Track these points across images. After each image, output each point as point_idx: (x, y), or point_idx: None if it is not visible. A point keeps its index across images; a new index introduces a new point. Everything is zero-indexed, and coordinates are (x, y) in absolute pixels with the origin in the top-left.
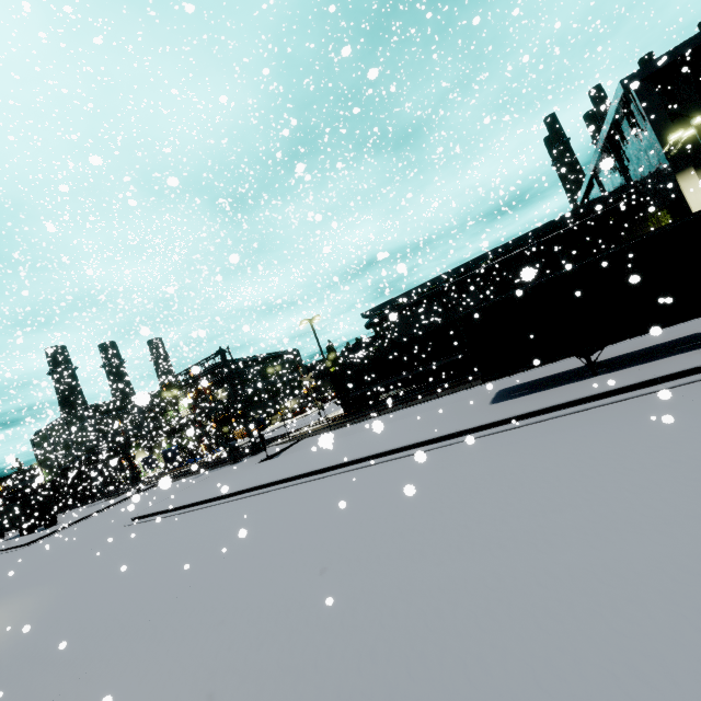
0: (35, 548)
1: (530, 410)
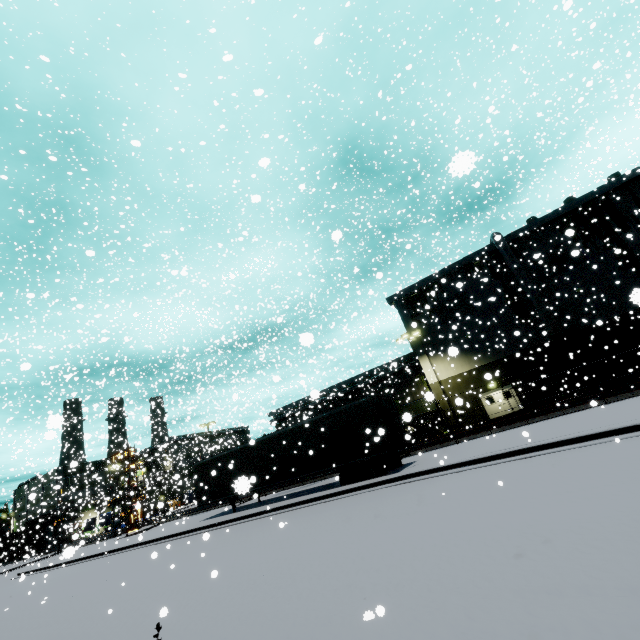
0: None
1: (179, 531)
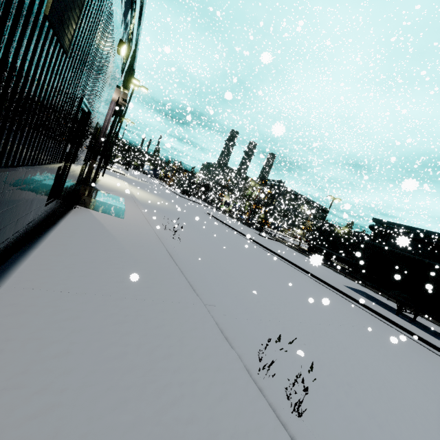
0: (182, 199)
1: (342, 290)
